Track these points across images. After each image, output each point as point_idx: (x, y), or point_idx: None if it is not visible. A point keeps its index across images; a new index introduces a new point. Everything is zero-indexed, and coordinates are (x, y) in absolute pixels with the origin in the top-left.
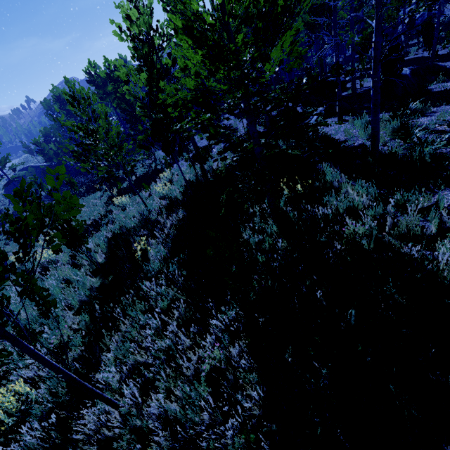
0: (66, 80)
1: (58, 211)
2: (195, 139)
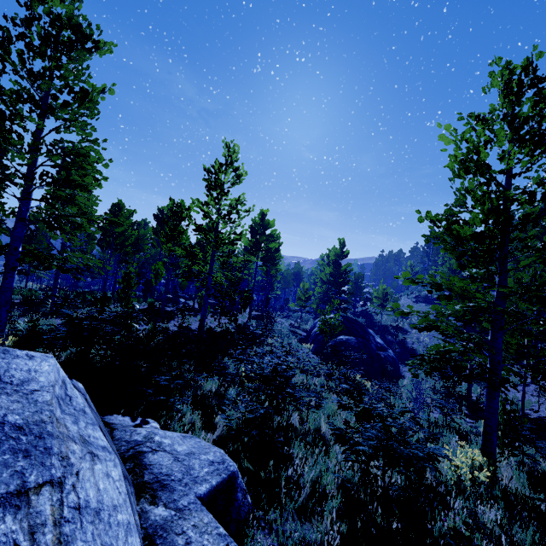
0: None
1: None
2: None
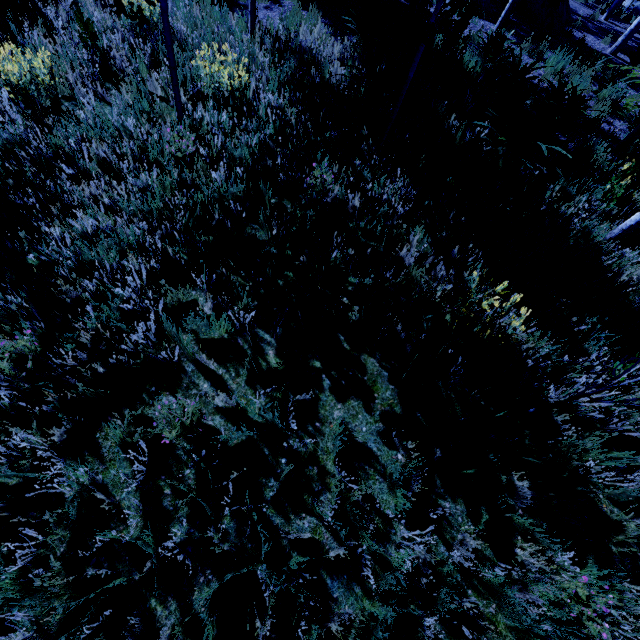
0: None
1: None
2: None
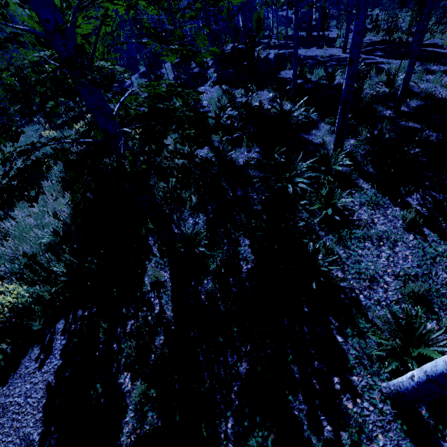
0: None
1: None
2: (134, 84)
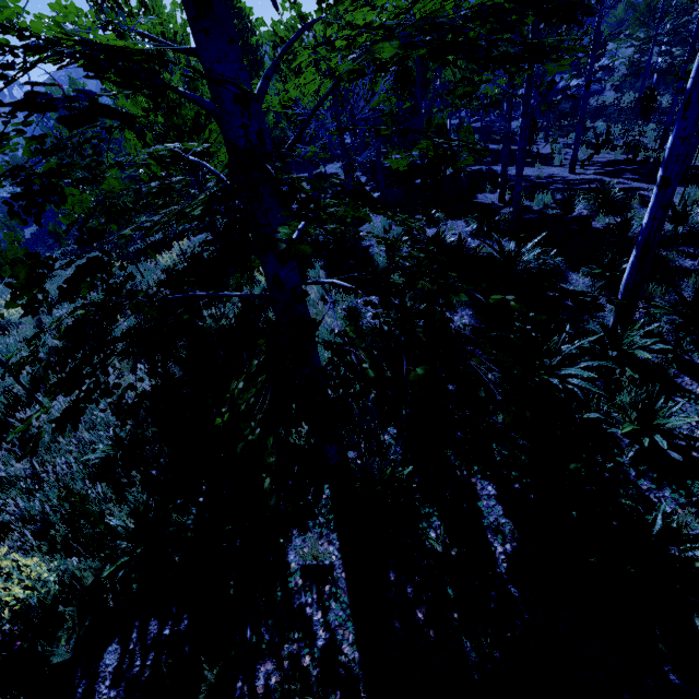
0: (72, 81)
1: (9, 255)
2: None
